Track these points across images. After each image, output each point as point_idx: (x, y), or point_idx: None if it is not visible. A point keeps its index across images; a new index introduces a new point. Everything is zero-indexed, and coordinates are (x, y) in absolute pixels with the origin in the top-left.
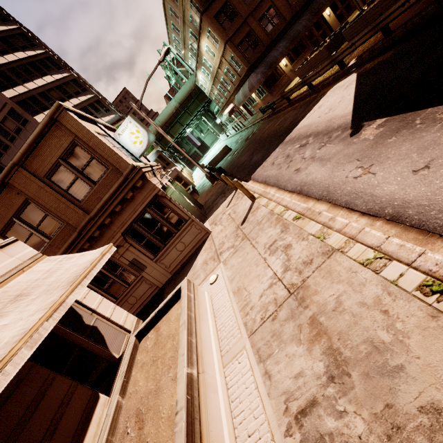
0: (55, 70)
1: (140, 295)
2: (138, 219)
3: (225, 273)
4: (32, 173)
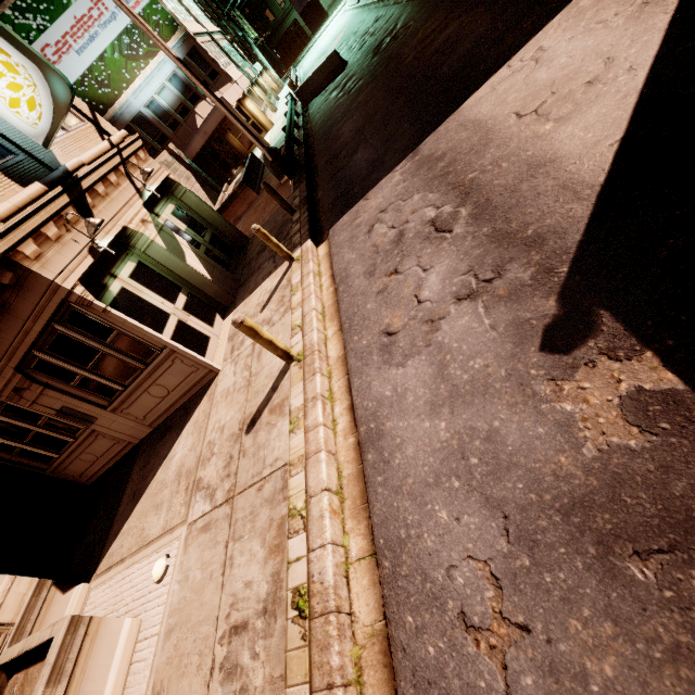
0: None
1: (100, 451)
2: (42, 343)
3: (174, 579)
4: None
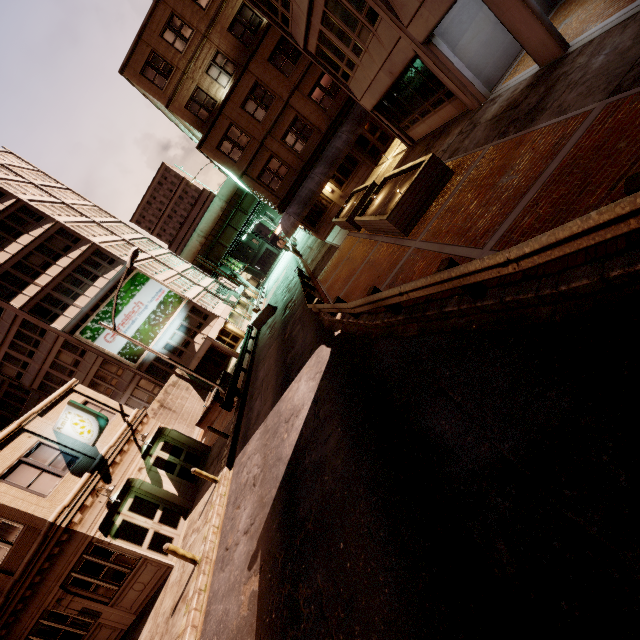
0: (33, 224)
1: None
2: (76, 567)
3: None
4: None
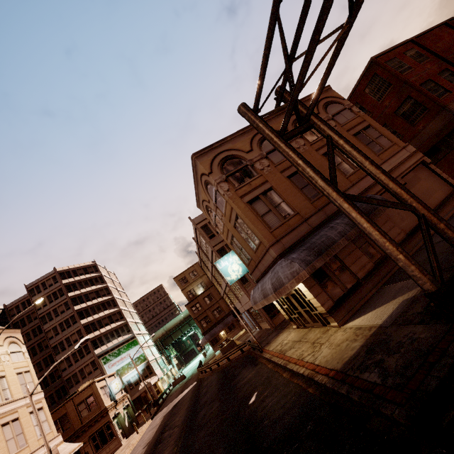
0: (112, 307)
1: None
2: (98, 430)
3: None
4: (74, 402)
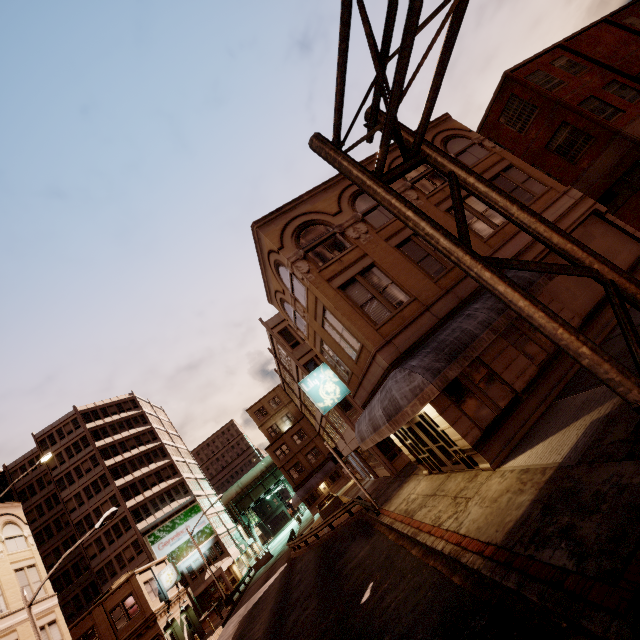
0: (161, 458)
1: None
2: None
3: None
4: (105, 608)
